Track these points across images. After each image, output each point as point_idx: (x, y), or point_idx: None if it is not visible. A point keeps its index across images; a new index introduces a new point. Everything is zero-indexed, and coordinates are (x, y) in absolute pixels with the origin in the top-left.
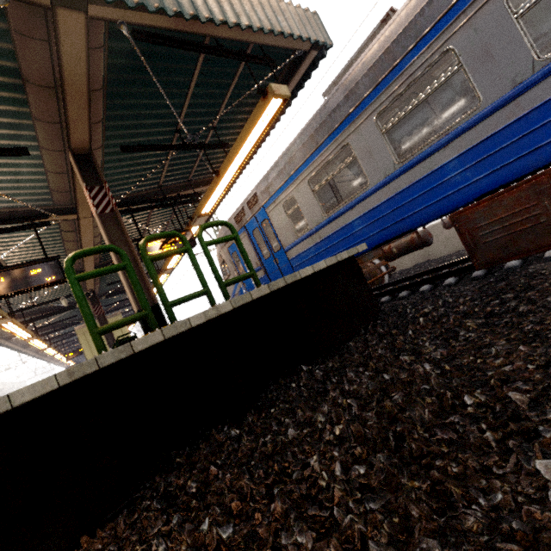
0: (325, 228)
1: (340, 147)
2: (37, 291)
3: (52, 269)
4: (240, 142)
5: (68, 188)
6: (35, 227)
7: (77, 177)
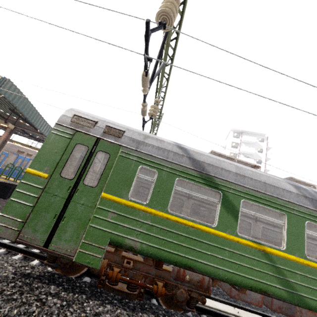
0: None
1: None
2: None
3: None
4: None
5: None
6: None
7: None
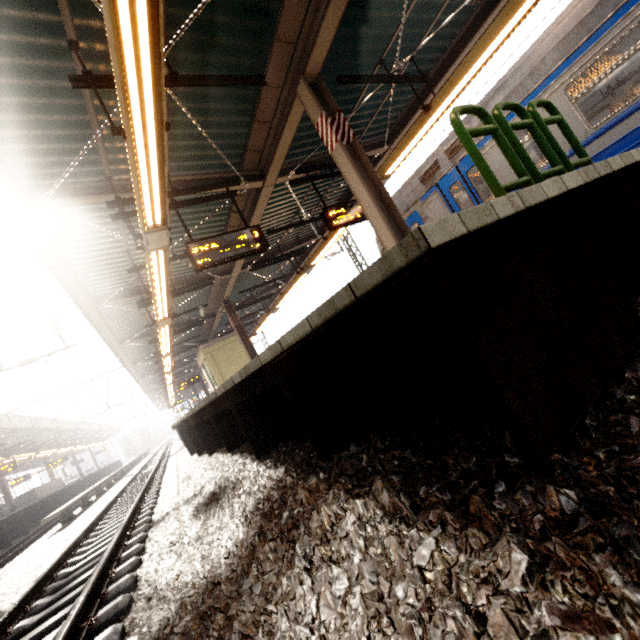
0: (590, 146)
1: (636, 22)
2: (177, 300)
3: (255, 235)
4: (479, 50)
5: (262, 147)
6: (224, 198)
7: (288, 121)
